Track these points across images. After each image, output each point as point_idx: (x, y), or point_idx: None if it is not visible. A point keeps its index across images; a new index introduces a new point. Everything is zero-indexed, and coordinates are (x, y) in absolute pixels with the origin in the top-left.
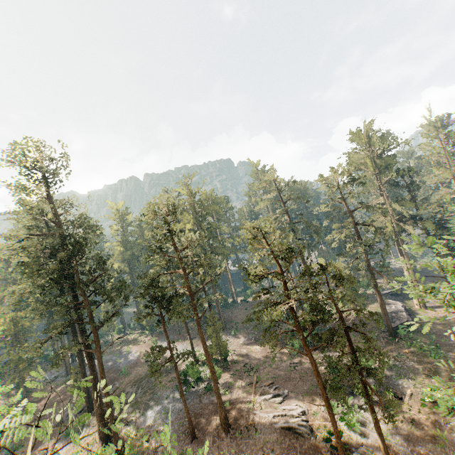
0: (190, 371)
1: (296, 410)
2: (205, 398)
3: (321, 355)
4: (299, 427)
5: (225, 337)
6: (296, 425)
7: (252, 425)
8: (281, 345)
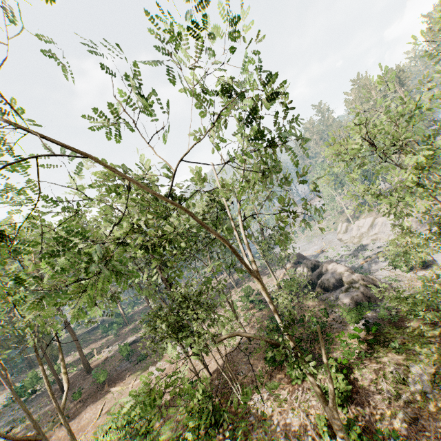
0: (26, 382)
1: (131, 339)
2: (53, 387)
3: (133, 324)
4: (136, 339)
5: (38, 369)
6: (134, 339)
7: (108, 357)
8: (101, 339)
